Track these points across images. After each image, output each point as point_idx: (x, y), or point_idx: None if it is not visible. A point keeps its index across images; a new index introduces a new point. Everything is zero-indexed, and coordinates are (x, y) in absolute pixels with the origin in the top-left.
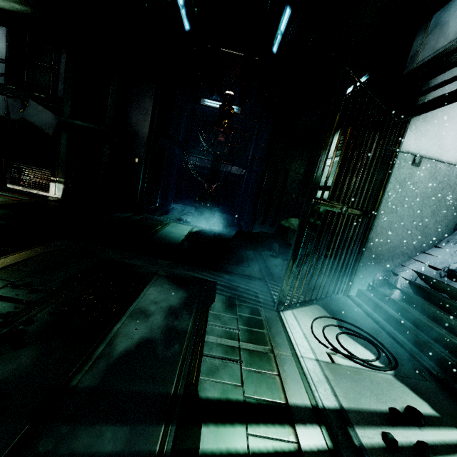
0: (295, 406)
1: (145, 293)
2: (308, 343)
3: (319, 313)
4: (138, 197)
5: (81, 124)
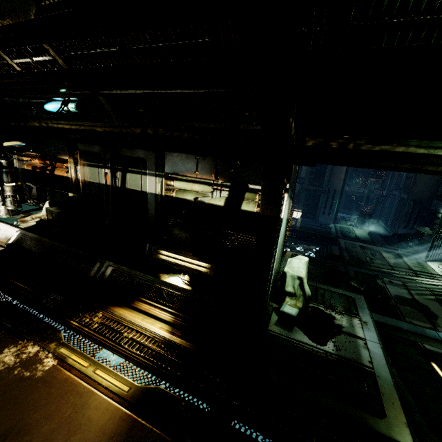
0: (434, 273)
1: (383, 254)
2: (436, 268)
3: (441, 264)
4: (334, 216)
5: (311, 188)
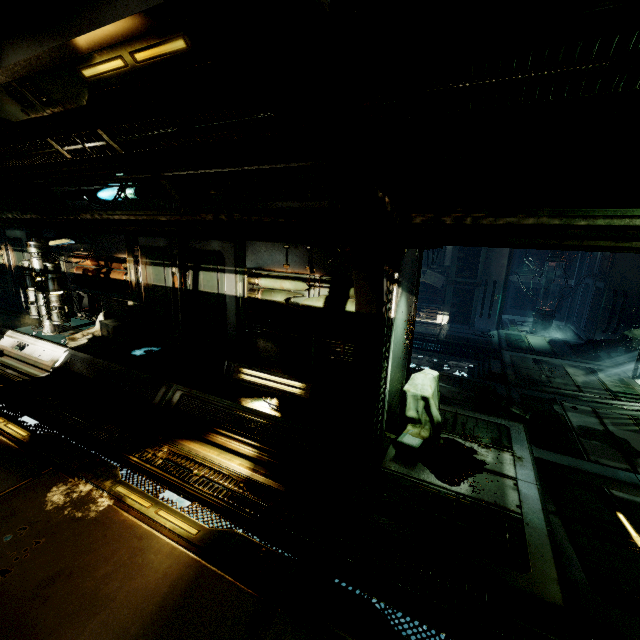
0: None
1: (568, 370)
2: None
3: None
4: (497, 319)
5: (461, 280)
